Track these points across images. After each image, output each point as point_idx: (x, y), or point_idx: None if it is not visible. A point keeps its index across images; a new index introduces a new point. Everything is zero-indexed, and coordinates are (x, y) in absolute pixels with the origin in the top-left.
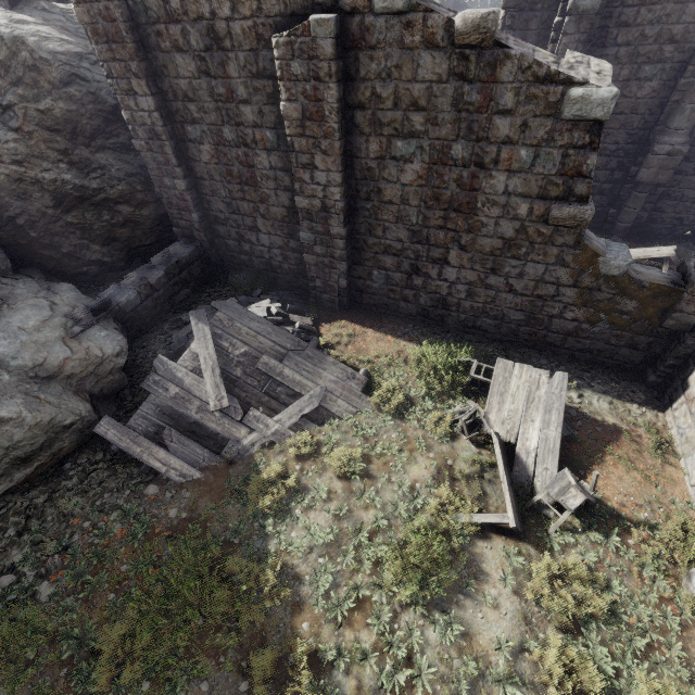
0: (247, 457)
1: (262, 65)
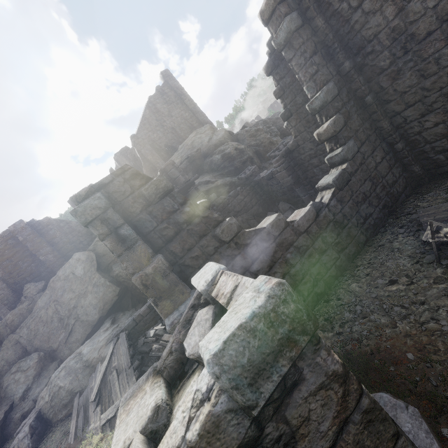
0: (85, 439)
1: None
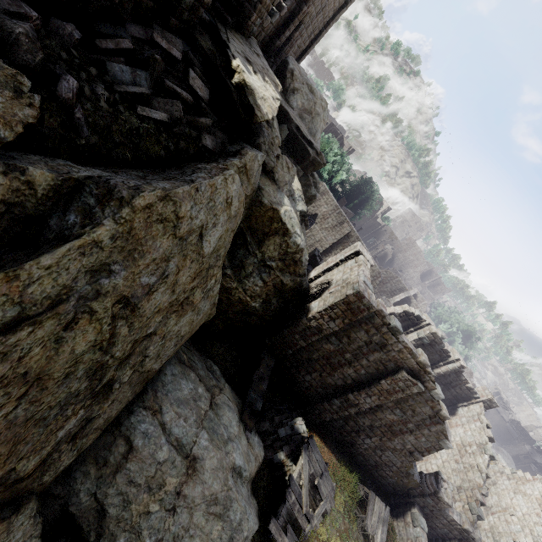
0: (306, 541)
1: (387, 364)
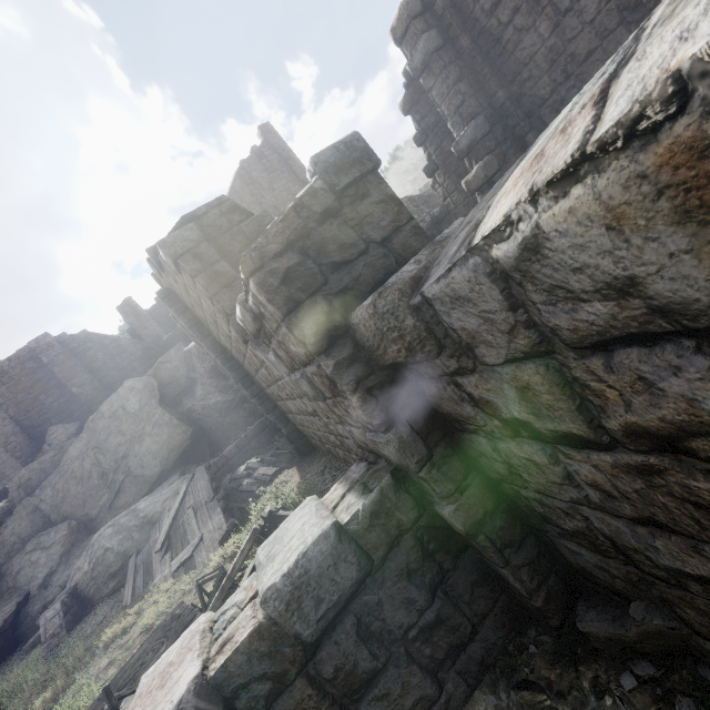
0: (148, 595)
1: None
